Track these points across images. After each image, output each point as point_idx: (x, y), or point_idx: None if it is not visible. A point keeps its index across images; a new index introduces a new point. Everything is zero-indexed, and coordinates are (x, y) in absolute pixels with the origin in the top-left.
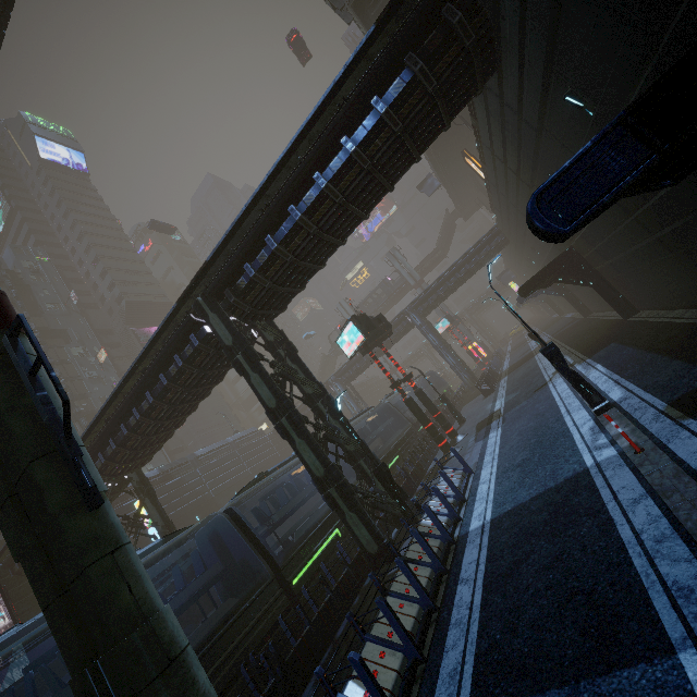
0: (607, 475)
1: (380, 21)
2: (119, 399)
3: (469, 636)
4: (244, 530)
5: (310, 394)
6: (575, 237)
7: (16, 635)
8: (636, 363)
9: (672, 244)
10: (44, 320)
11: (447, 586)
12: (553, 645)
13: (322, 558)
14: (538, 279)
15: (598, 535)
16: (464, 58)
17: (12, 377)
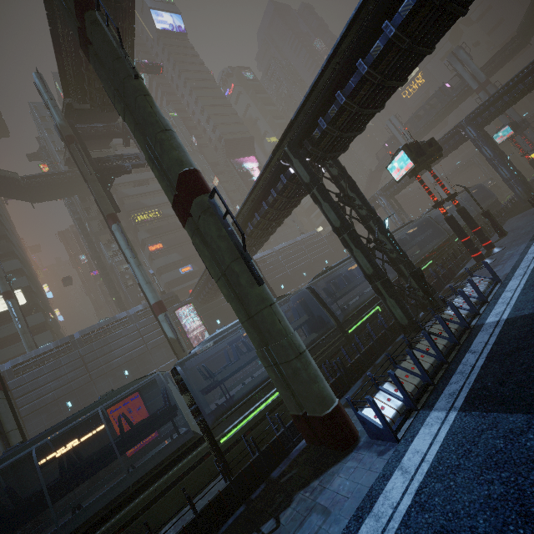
0: None
1: None
2: (240, 217)
3: (468, 380)
4: (319, 300)
5: (364, 216)
6: None
7: (224, 330)
8: None
9: None
10: None
11: (457, 352)
12: (529, 395)
13: (367, 321)
14: None
15: None
16: None
17: (215, 220)
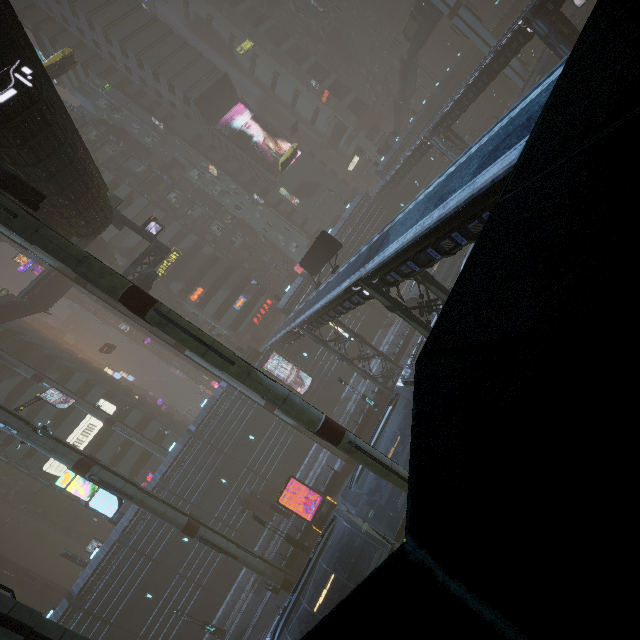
0: None
1: None
2: (312, 309)
3: None
4: None
5: None
6: None
7: None
8: None
9: None
10: (156, 158)
11: None
12: None
13: None
14: None
15: None
16: None
17: (360, 455)
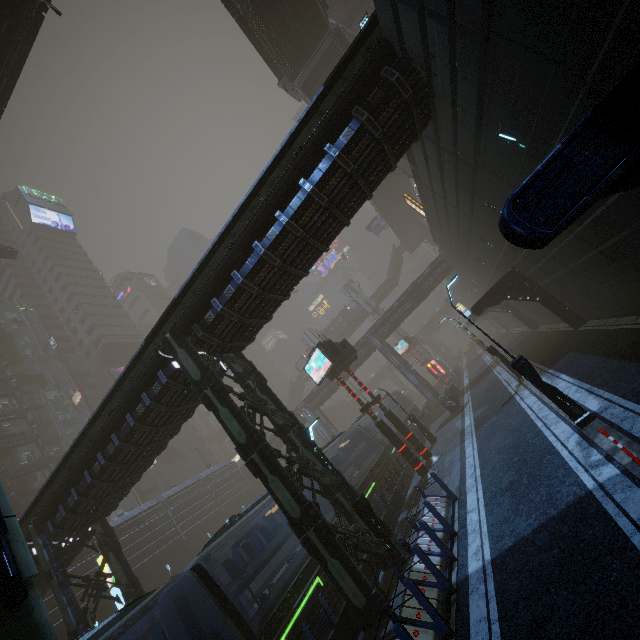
0: (617, 499)
1: (328, 82)
2: (84, 443)
3: None
4: (214, 591)
5: (282, 425)
6: (516, 258)
7: None
8: (603, 370)
9: (616, 255)
10: (22, 367)
11: None
12: None
13: (304, 616)
14: (488, 297)
15: (635, 582)
16: (404, 109)
17: None
